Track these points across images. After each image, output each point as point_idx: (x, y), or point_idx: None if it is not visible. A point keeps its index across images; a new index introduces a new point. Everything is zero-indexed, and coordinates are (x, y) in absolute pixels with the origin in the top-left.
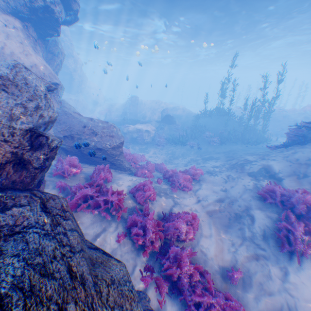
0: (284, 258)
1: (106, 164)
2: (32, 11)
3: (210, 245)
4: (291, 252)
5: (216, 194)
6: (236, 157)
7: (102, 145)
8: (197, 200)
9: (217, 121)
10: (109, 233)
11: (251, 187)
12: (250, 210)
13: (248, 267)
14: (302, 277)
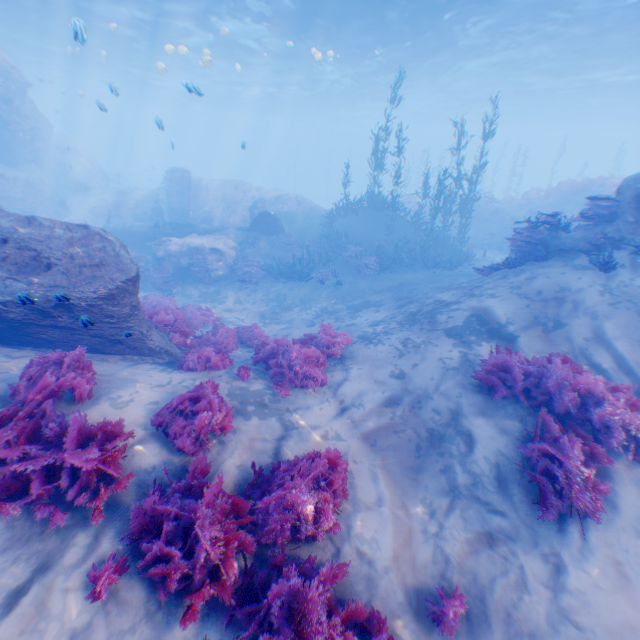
0: (549, 528)
1: (92, 343)
2: None
3: (380, 529)
4: (564, 514)
5: (383, 388)
6: (416, 297)
7: (68, 290)
8: (341, 409)
9: (371, 223)
10: (66, 578)
11: (458, 362)
12: (461, 418)
13: (476, 572)
14: (594, 570)
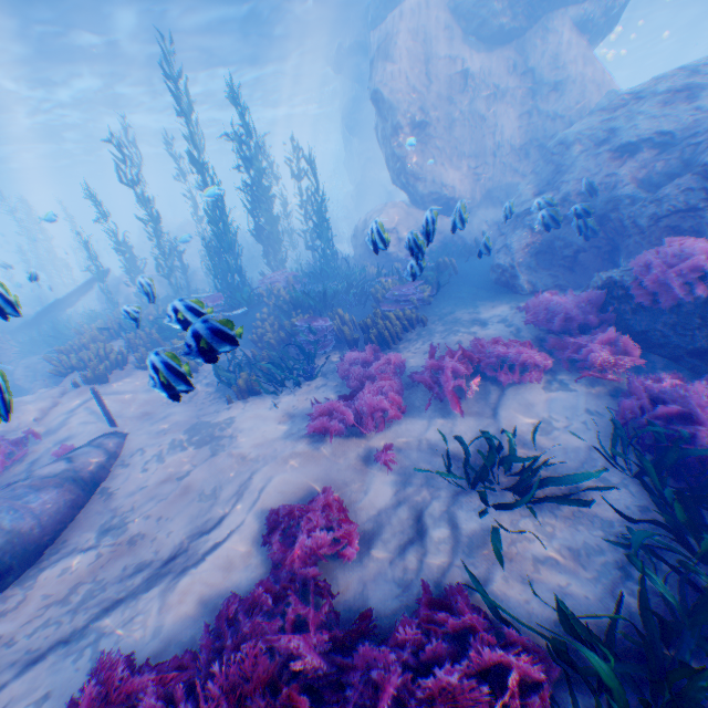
0: None
1: None
2: (604, 16)
3: None
4: None
5: None
6: None
7: None
8: None
9: None
10: None
11: None
12: None
13: None
14: None
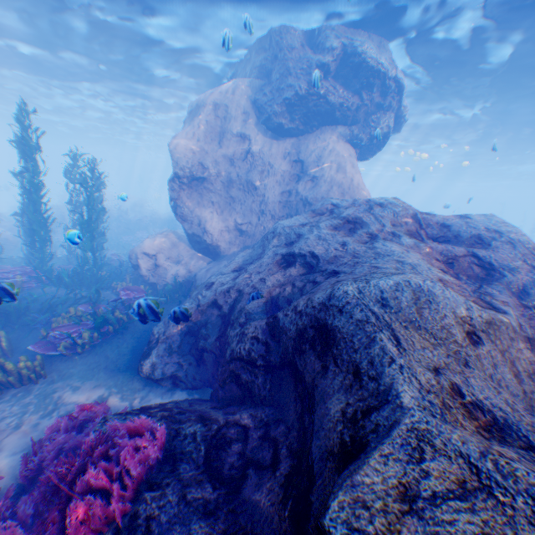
0: None
1: None
2: (369, 138)
3: None
4: None
5: None
6: None
7: None
8: None
9: None
10: None
11: None
12: None
13: None
14: None
